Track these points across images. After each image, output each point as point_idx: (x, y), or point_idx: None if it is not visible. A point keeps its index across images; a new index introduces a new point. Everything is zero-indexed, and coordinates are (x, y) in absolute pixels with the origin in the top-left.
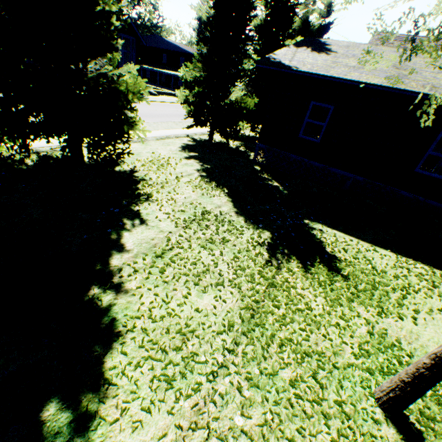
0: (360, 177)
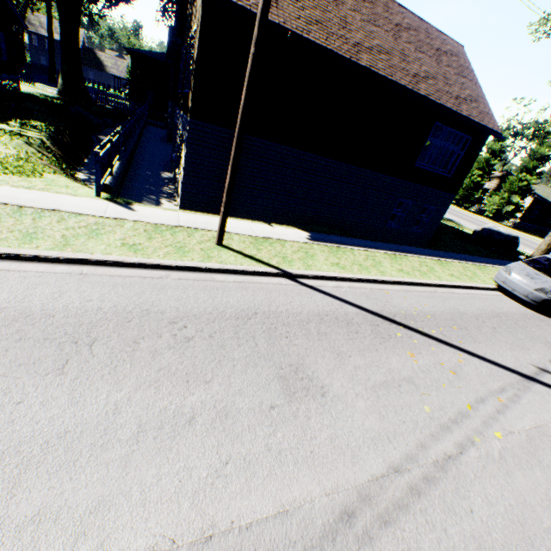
0: (537, 226)
